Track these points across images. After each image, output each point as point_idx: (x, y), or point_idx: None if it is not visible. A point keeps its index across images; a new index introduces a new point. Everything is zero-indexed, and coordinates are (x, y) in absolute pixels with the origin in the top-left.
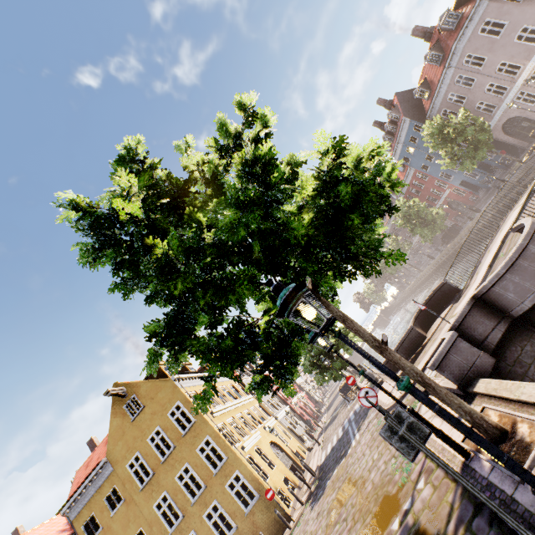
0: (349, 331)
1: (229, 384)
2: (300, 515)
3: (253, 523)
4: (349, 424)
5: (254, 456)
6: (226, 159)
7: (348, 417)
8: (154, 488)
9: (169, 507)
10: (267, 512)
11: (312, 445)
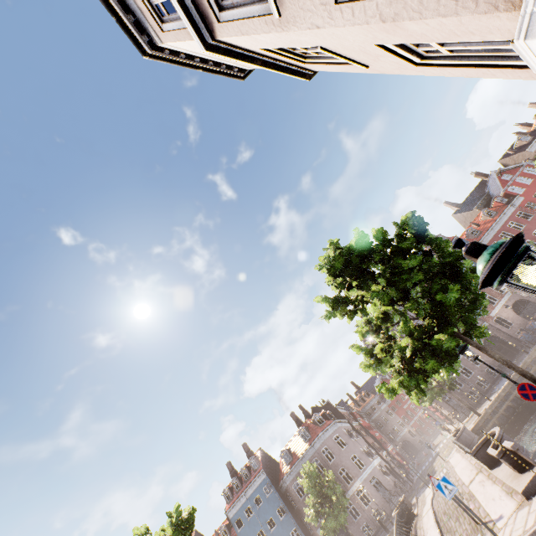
0: None
1: None
2: None
3: None
4: None
5: None
6: None
7: None
8: None
9: None
10: None
11: None
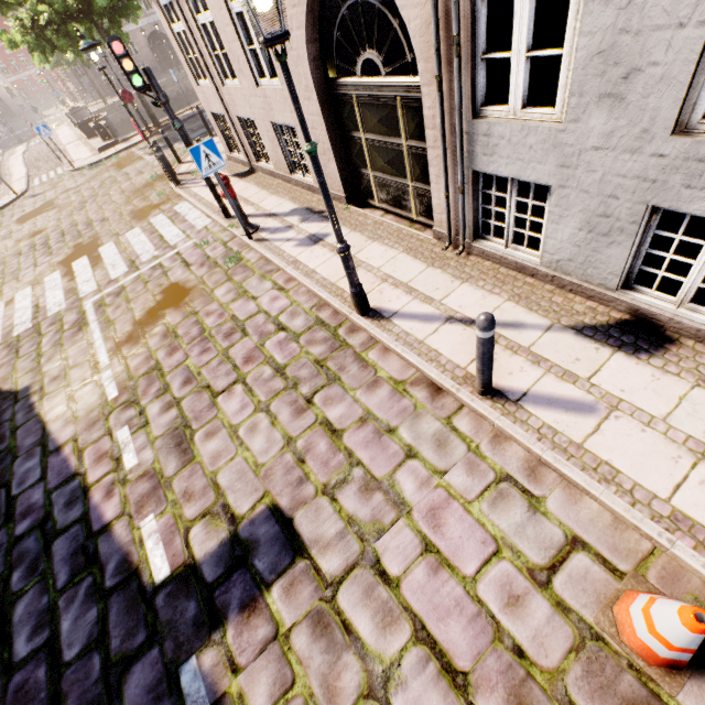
0: None
1: None
2: None
3: None
4: None
5: None
6: None
7: None
8: None
9: None
10: None
11: None
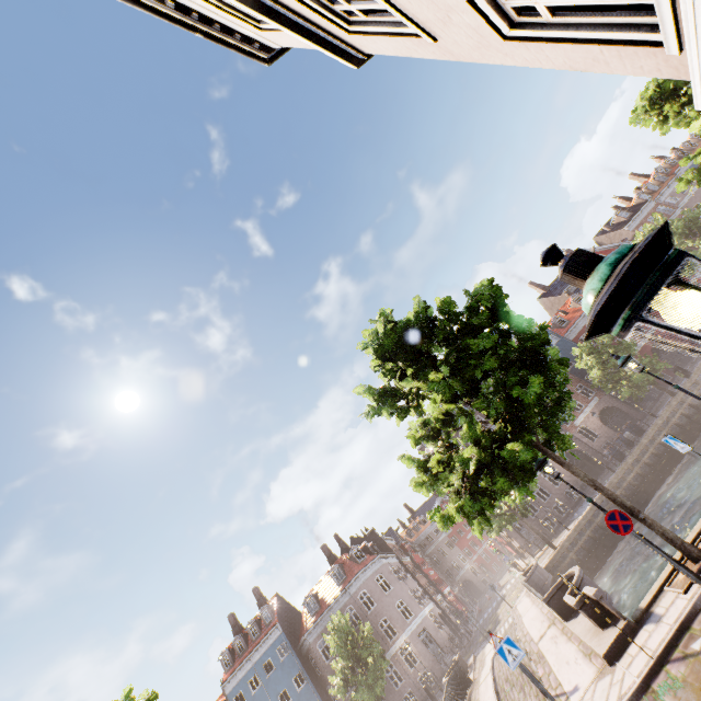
0: None
1: None
2: None
3: None
4: None
5: None
6: None
7: None
8: None
9: None
10: None
11: None
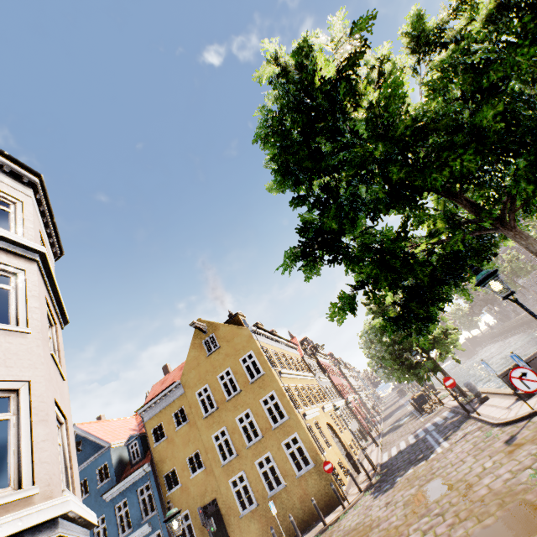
0: (450, 333)
1: (294, 356)
2: (357, 500)
3: (302, 488)
4: (425, 433)
5: (313, 427)
6: (419, 52)
7: (422, 427)
8: (215, 420)
9: (225, 442)
10: (318, 484)
11: (366, 445)
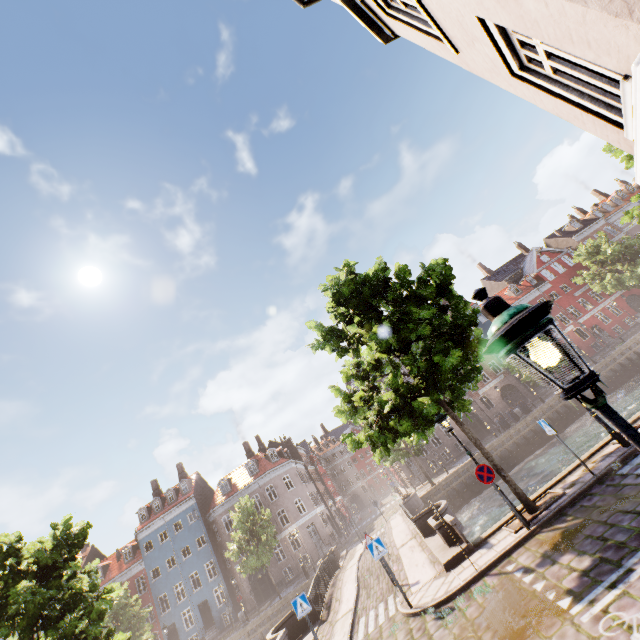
0: None
1: None
2: None
3: None
4: None
5: None
6: None
7: None
8: None
9: None
10: None
11: None
